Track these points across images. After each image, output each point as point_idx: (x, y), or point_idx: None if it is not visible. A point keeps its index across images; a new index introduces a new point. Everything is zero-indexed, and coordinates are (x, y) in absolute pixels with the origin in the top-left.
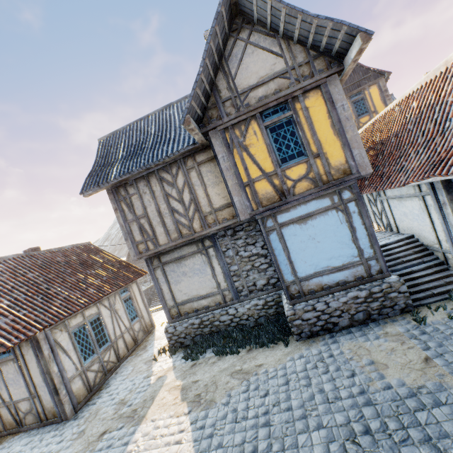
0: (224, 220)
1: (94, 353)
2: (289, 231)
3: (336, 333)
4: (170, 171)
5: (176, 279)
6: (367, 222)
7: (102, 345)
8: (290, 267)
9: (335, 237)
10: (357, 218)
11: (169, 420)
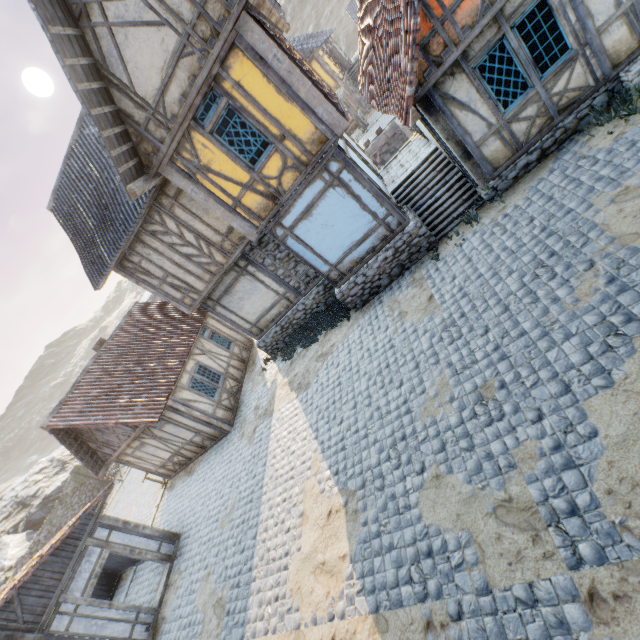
0: (240, 241)
1: (217, 389)
2: (301, 231)
3: (382, 293)
4: (154, 222)
5: (238, 307)
6: (366, 185)
7: (219, 381)
8: (321, 260)
9: (345, 214)
10: (356, 185)
11: (288, 406)
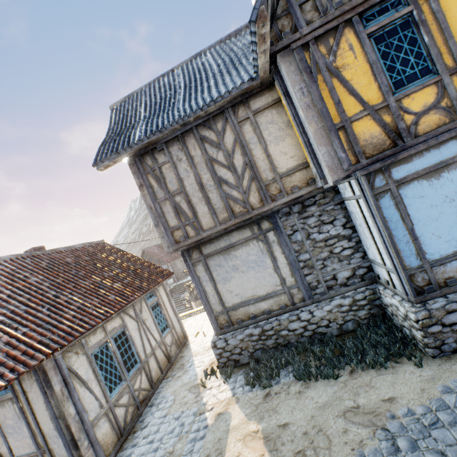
0: (294, 189)
1: (121, 380)
2: (411, 192)
3: None
4: (214, 127)
5: (224, 277)
6: None
7: (131, 368)
8: (414, 247)
9: None
10: None
11: None
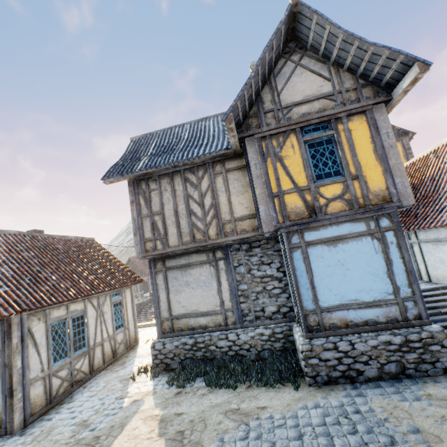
0: (242, 231)
1: (67, 356)
2: (315, 252)
3: (360, 384)
4: (196, 173)
5: (177, 288)
6: (406, 256)
7: (78, 349)
8: (312, 293)
9: (368, 267)
10: (394, 250)
11: None
